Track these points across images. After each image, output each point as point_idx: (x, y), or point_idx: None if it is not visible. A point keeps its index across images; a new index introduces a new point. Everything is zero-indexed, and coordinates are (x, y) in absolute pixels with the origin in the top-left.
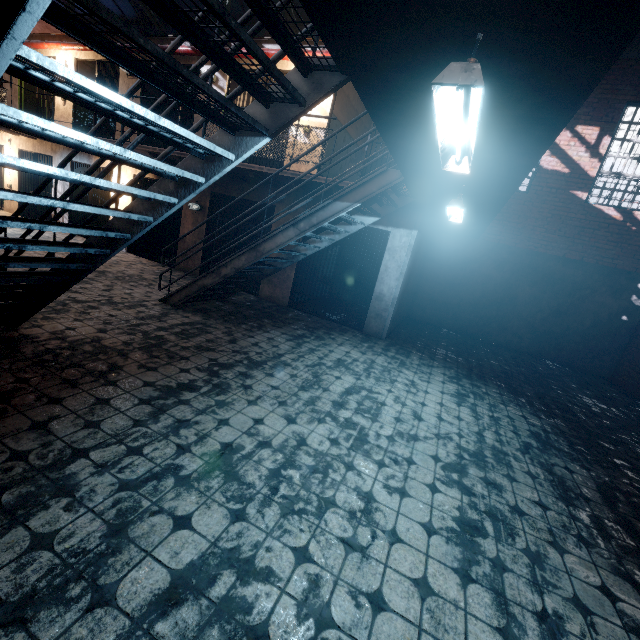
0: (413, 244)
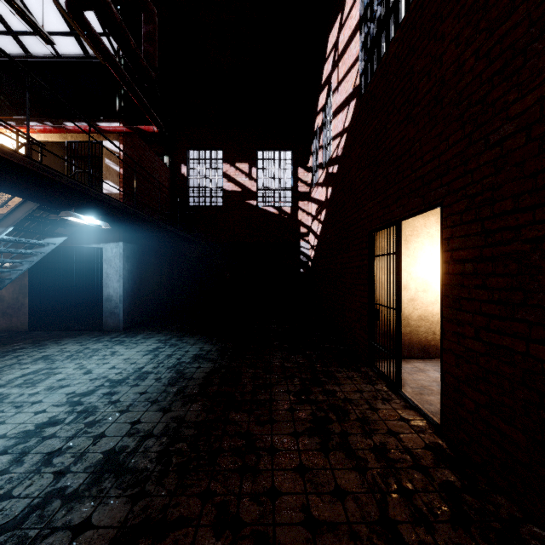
0: (122, 252)
